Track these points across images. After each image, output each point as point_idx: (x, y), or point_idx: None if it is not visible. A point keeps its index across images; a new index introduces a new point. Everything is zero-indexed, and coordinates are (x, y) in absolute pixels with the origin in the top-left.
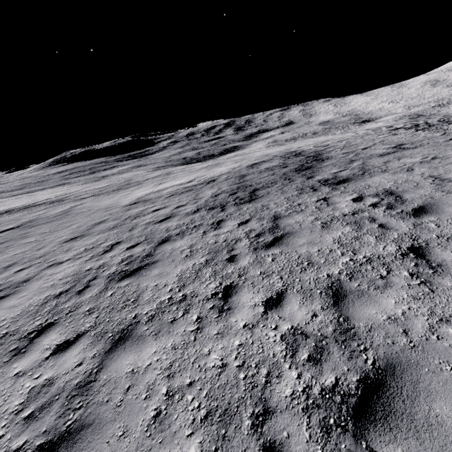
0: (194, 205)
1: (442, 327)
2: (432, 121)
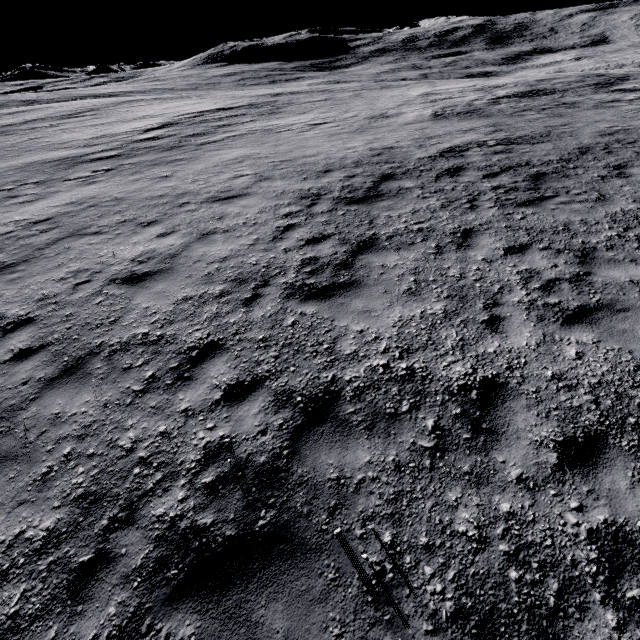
0: (494, 96)
1: None
2: None
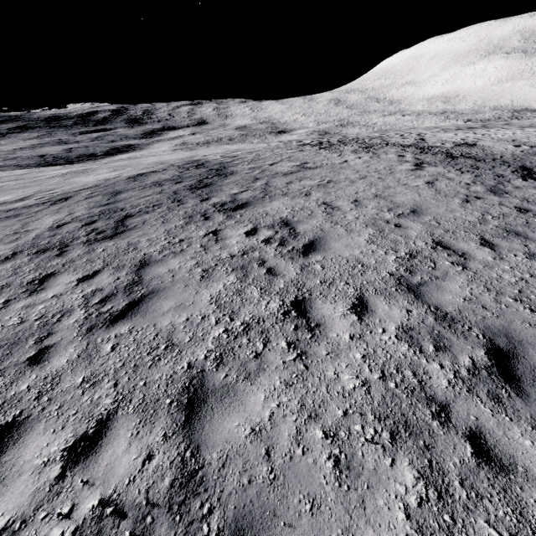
0: (10, 244)
1: (310, 429)
2: (333, 141)
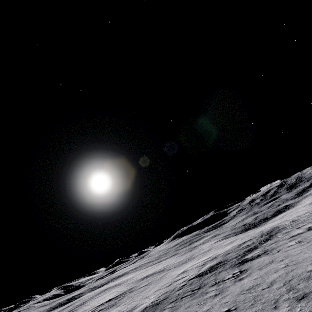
0: (195, 274)
1: None
2: None
